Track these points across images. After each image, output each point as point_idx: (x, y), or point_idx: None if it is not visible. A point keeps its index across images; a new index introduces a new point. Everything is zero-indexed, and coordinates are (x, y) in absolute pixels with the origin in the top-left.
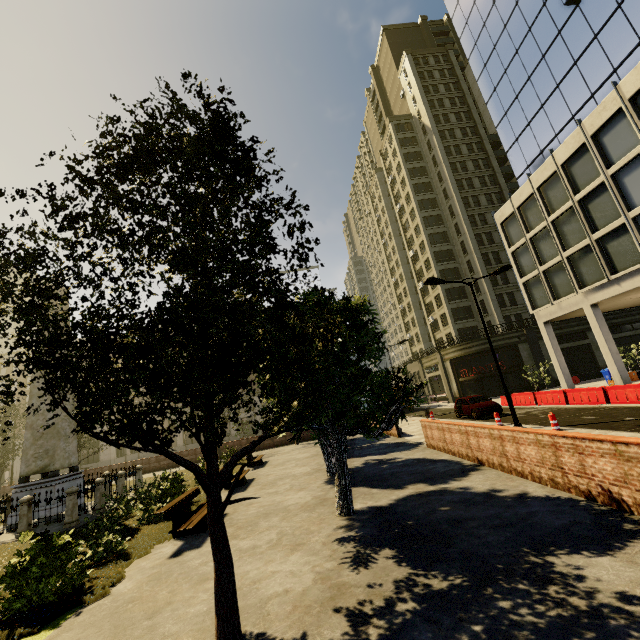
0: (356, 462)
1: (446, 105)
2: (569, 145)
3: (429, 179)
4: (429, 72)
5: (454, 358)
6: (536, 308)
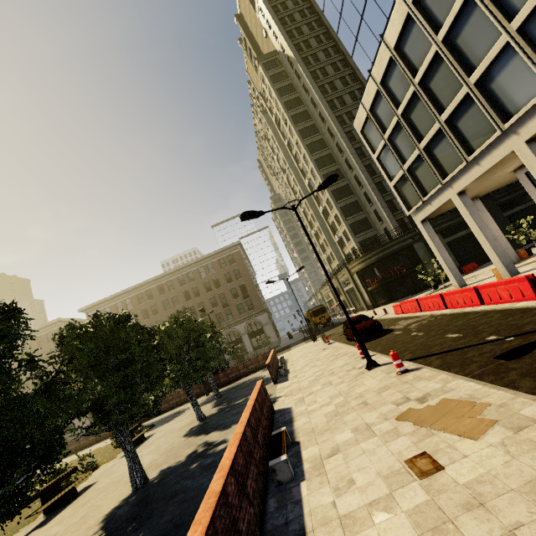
0: (189, 449)
1: (305, 31)
2: (395, 22)
3: (305, 107)
4: (282, 4)
5: (359, 270)
6: (411, 208)
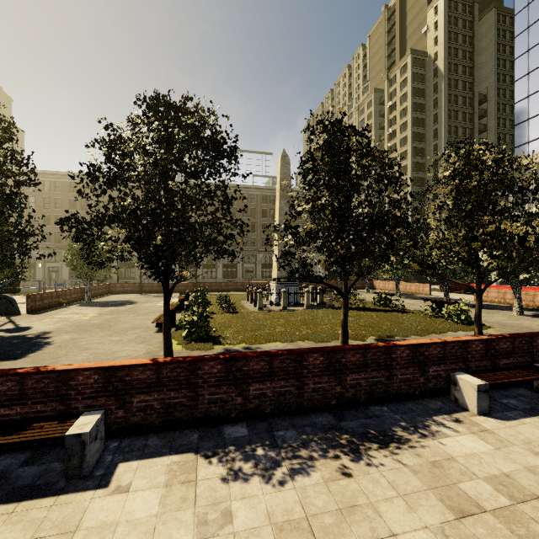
0: None
1: (459, 56)
2: None
3: (425, 116)
4: (455, 18)
5: None
6: None
